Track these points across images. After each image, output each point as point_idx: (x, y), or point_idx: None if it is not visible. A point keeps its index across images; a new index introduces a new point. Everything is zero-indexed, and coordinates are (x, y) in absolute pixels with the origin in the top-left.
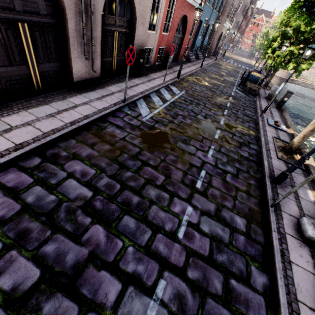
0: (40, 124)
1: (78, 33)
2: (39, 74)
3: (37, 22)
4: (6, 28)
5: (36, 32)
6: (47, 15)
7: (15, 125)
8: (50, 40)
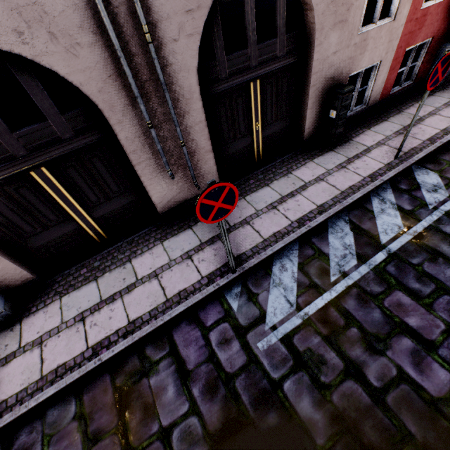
0: (52, 346)
1: (145, 138)
2: (95, 222)
3: (64, 155)
4: (16, 188)
5: (68, 169)
6: (77, 135)
7: (25, 342)
8: (99, 168)
